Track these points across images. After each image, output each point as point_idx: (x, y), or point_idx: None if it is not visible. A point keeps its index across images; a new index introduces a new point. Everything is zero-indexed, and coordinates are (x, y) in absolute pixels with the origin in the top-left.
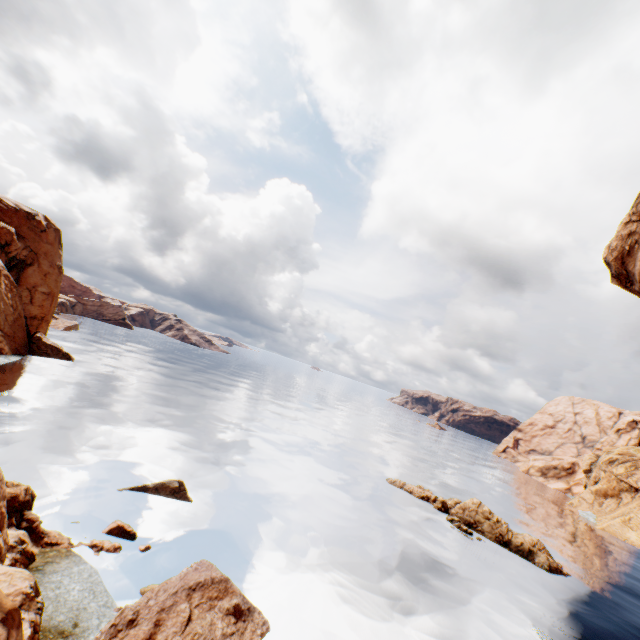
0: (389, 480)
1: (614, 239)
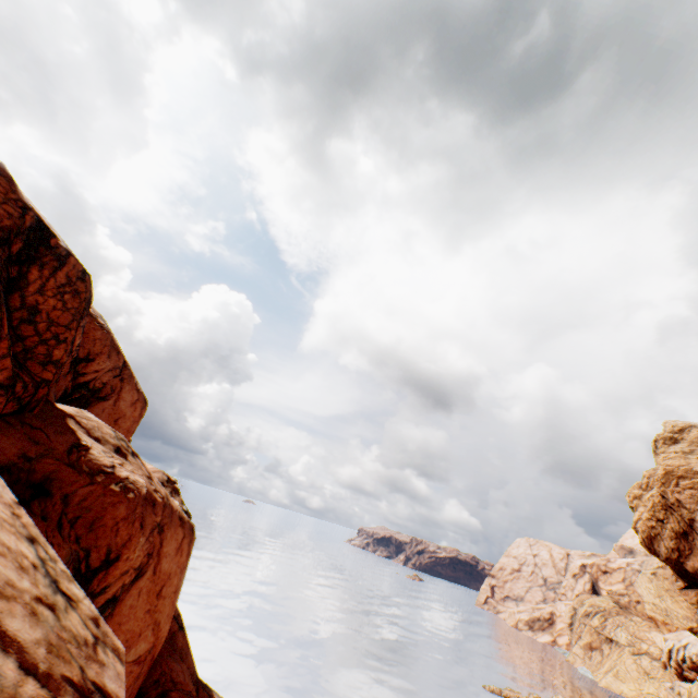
0: (487, 688)
1: (642, 524)
